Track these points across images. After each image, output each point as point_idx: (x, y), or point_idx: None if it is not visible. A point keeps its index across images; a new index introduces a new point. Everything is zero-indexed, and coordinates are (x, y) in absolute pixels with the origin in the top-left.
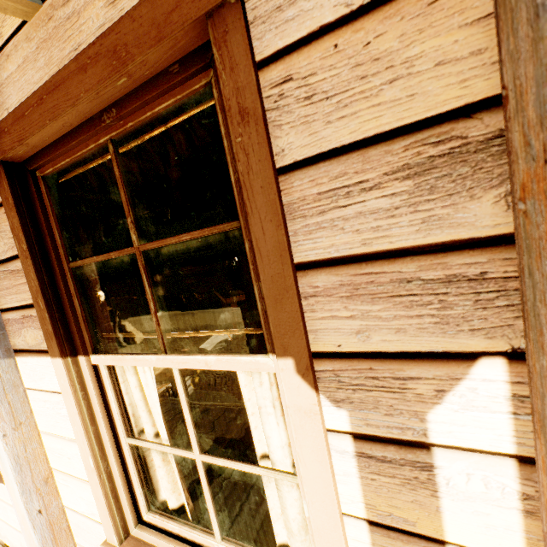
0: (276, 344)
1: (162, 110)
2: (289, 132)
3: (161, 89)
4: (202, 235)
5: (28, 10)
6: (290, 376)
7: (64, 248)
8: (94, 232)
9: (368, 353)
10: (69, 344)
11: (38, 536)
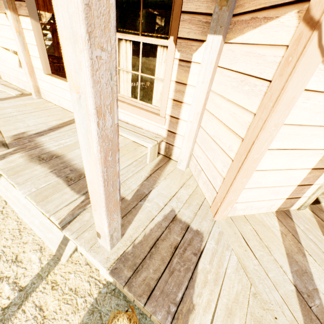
0: (171, 32)
1: None
2: None
3: None
4: None
5: None
6: (171, 42)
7: None
8: None
9: (188, 38)
10: None
11: None
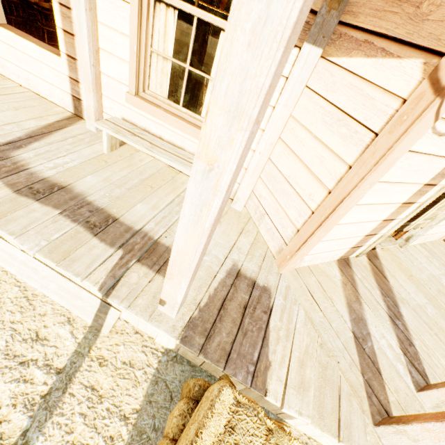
0: None
1: None
2: None
3: None
4: None
5: None
6: None
7: None
8: None
9: None
10: None
11: (91, 77)
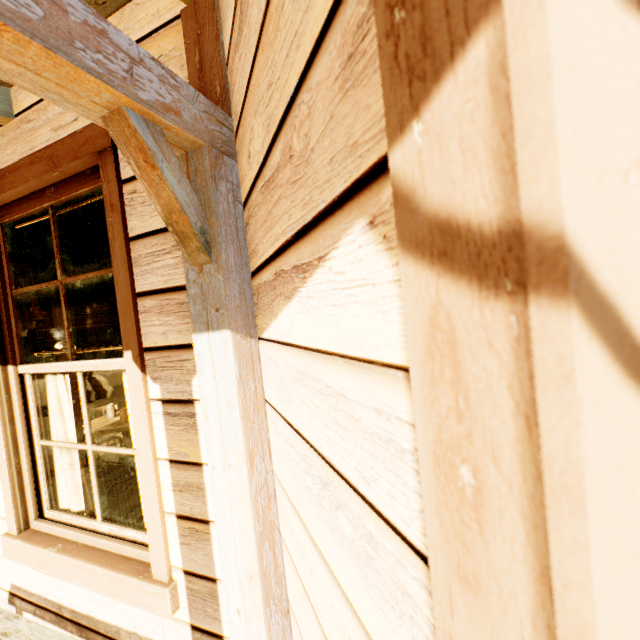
0: (124, 342)
1: (83, 193)
2: (135, 219)
3: (80, 181)
4: (100, 274)
5: (5, 121)
6: (130, 363)
7: (10, 278)
8: (38, 269)
9: (168, 346)
10: (2, 354)
11: None
